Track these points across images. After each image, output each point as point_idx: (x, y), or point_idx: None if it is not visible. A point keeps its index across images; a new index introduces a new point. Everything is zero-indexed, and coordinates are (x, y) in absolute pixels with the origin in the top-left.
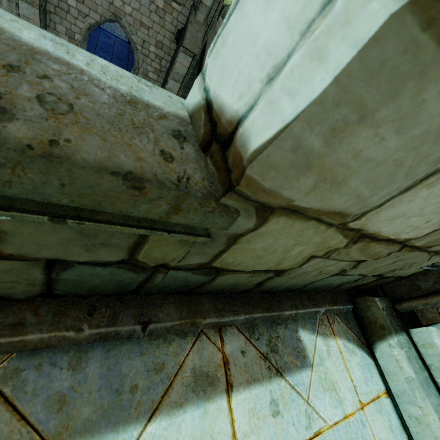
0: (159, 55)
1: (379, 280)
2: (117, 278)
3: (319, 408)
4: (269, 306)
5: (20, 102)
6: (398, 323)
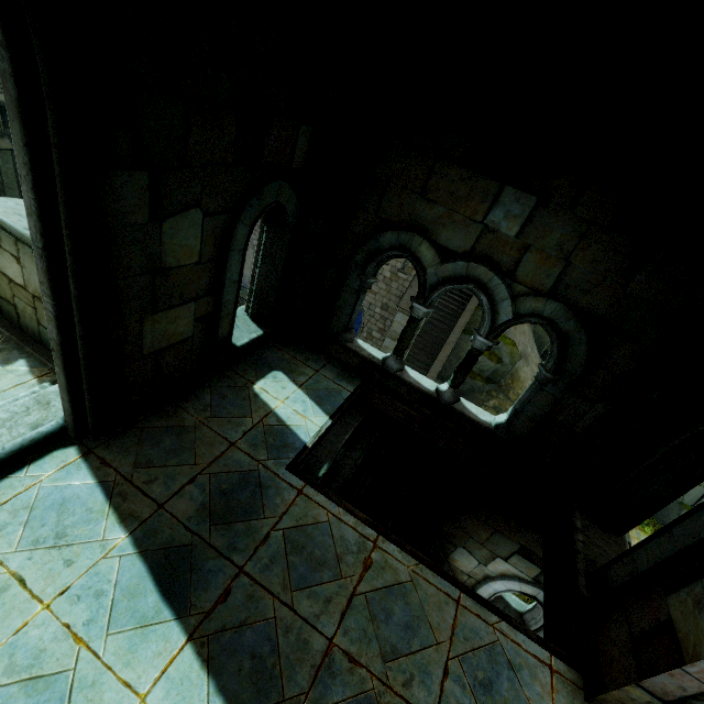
0: (384, 316)
1: None
2: None
3: None
4: (24, 341)
5: None
6: None
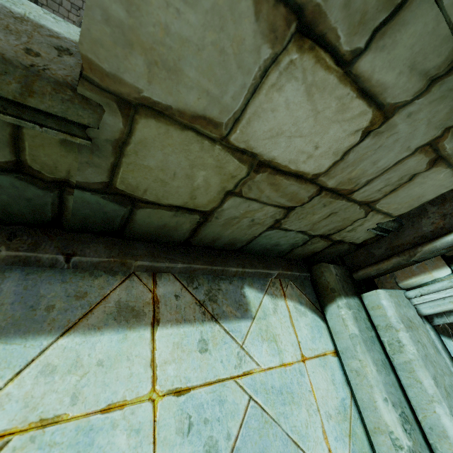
0: None
1: (332, 246)
2: (23, 195)
3: (253, 353)
4: (212, 261)
5: None
6: (351, 289)
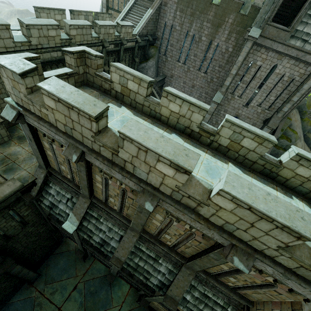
0: None
1: None
2: (267, 172)
3: (293, 203)
4: (286, 189)
5: (269, 159)
6: None
